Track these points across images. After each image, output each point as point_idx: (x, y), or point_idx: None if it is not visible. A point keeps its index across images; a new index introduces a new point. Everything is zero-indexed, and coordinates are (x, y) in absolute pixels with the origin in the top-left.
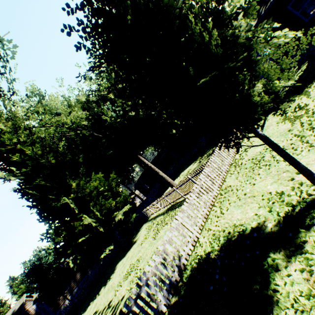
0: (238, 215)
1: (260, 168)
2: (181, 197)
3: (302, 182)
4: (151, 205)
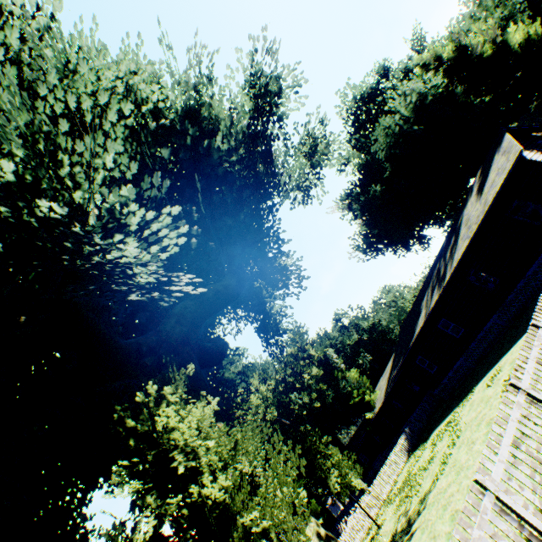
0: (368, 537)
1: (386, 506)
2: (365, 515)
3: (381, 522)
4: (343, 519)
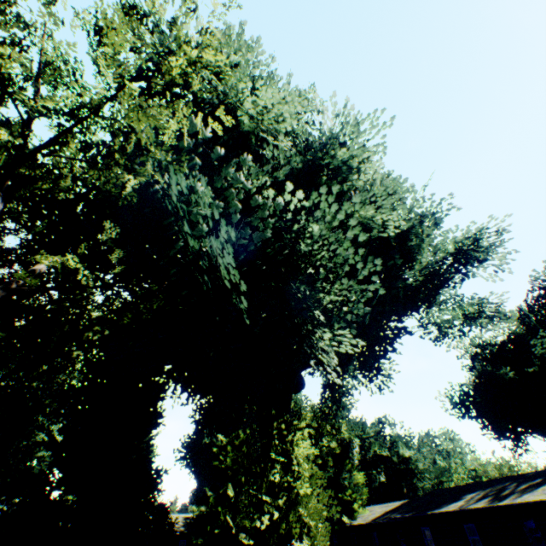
0: None
1: None
2: None
3: None
4: None
